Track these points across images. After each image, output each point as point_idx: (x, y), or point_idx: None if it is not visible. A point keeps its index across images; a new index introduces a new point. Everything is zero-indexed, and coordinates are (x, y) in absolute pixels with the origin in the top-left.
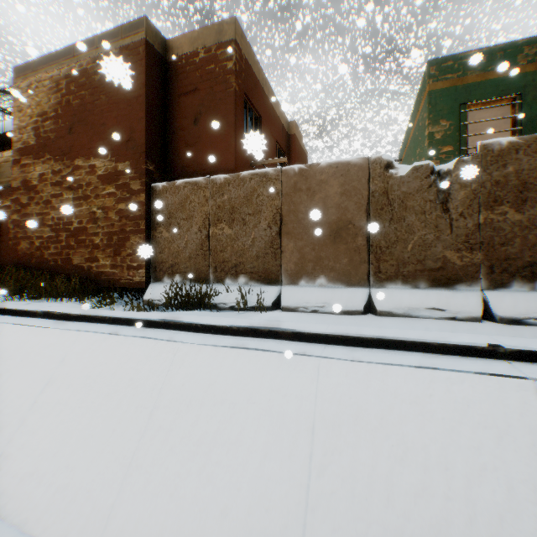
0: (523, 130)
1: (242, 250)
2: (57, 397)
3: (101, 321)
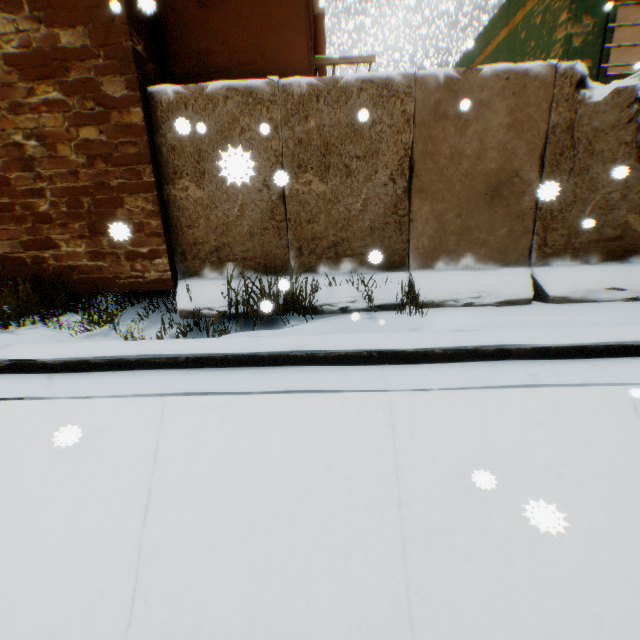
0: None
1: (347, 219)
2: (186, 525)
3: (168, 366)
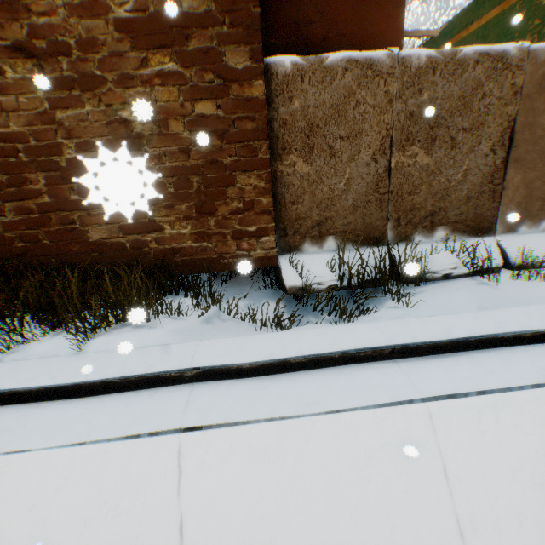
0: None
1: (445, 189)
2: None
3: (371, 359)
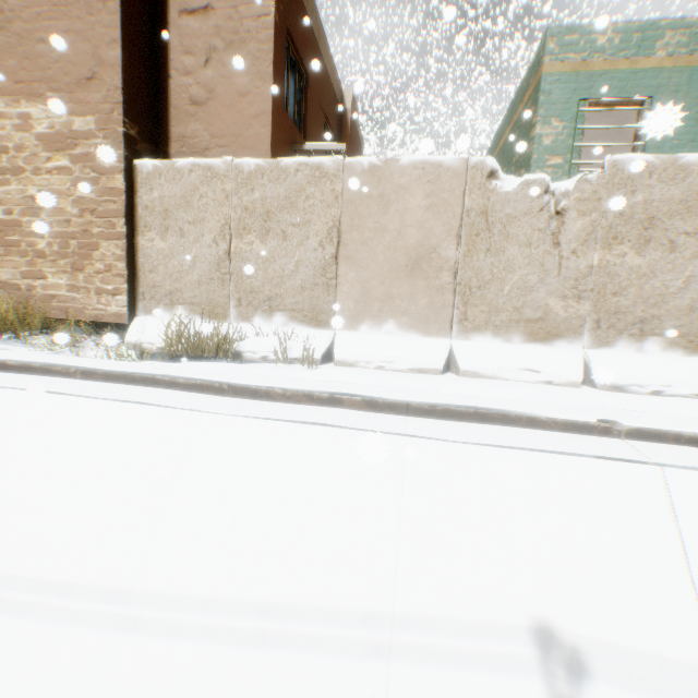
0: (647, 148)
1: (281, 277)
2: None
3: (63, 375)
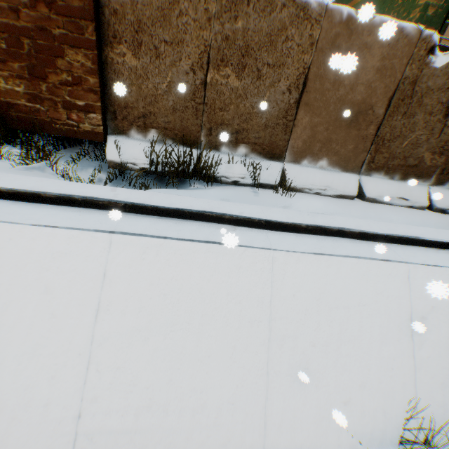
0: None
1: (249, 114)
2: (128, 324)
3: (109, 208)
